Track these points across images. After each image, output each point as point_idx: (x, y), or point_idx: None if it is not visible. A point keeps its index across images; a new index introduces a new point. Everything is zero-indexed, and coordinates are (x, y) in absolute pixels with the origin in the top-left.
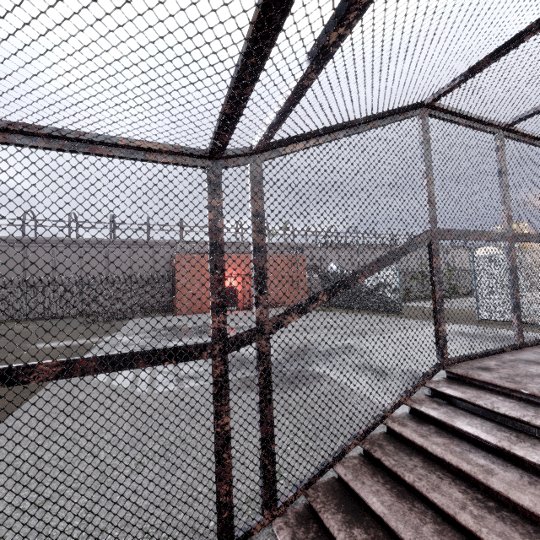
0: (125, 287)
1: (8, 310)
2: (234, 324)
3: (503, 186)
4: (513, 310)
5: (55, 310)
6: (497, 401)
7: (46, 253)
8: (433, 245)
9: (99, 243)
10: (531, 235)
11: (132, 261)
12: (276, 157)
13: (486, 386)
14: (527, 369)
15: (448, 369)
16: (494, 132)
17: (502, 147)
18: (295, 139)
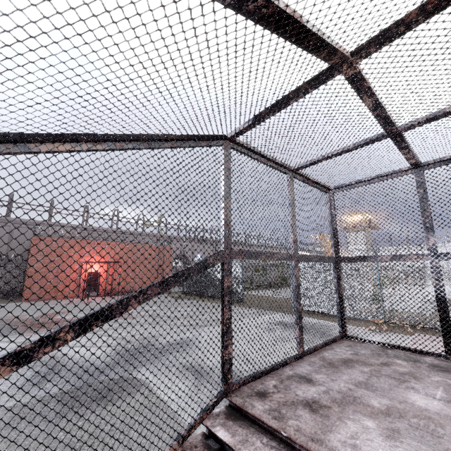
0: None
1: None
2: (83, 314)
3: (291, 215)
4: (296, 321)
5: None
6: (260, 447)
7: None
8: (226, 266)
9: None
10: (311, 256)
11: None
12: (20, 153)
13: (257, 420)
14: (297, 391)
15: (229, 398)
16: (286, 172)
17: (292, 185)
18: (51, 137)
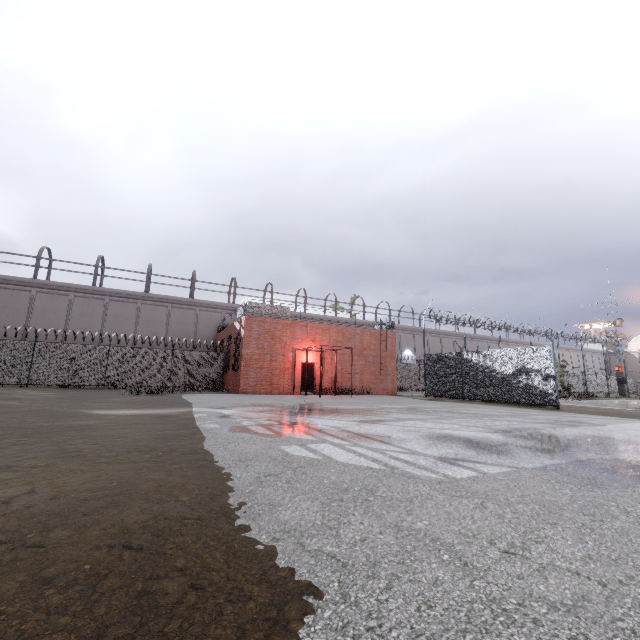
0: (164, 354)
1: (5, 370)
2: (350, 406)
3: None
4: None
5: (68, 377)
6: None
7: (60, 303)
8: None
9: (130, 297)
10: None
11: (169, 324)
12: None
13: None
14: None
15: None
16: None
17: None
18: None
